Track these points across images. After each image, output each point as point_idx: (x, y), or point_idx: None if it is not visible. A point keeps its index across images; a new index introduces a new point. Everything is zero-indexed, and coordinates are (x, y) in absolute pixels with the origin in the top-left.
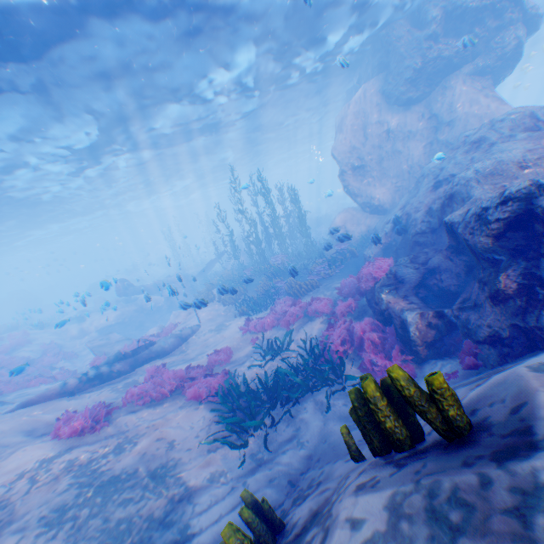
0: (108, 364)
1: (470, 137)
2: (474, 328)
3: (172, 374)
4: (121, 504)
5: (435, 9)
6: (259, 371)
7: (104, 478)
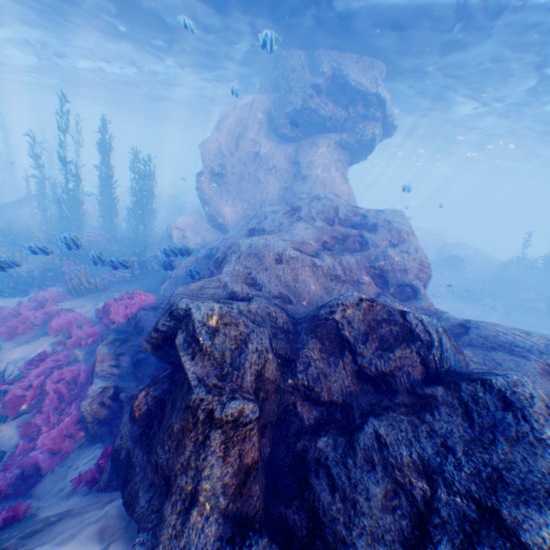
0: None
1: (299, 201)
2: (120, 432)
3: None
4: None
5: (328, 65)
6: None
7: None
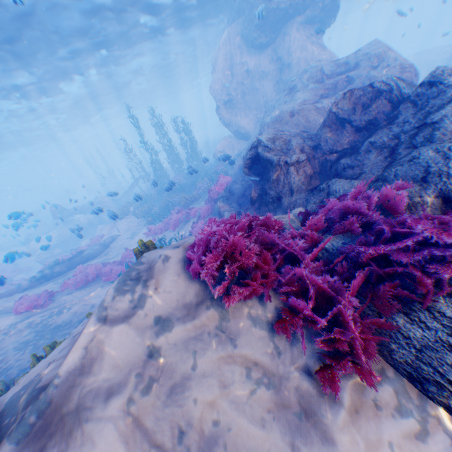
0: (50, 268)
1: (291, 82)
2: None
3: (94, 268)
4: (62, 335)
5: None
6: None
7: (52, 326)
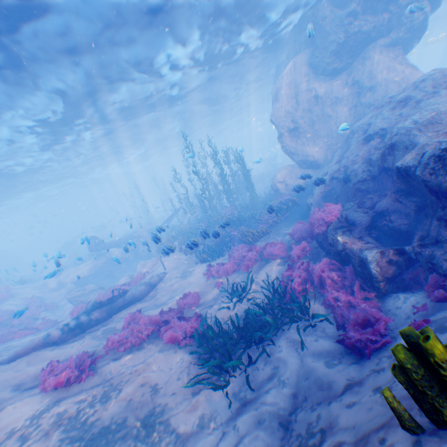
0: (87, 314)
1: (394, 97)
2: (441, 263)
3: (148, 320)
4: None
5: None
6: (228, 312)
7: (94, 431)
